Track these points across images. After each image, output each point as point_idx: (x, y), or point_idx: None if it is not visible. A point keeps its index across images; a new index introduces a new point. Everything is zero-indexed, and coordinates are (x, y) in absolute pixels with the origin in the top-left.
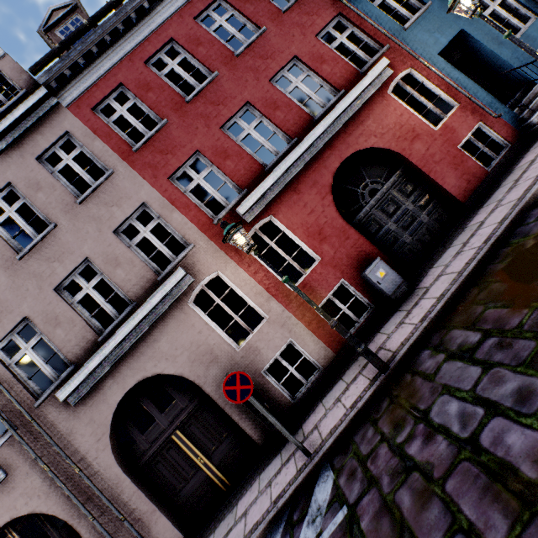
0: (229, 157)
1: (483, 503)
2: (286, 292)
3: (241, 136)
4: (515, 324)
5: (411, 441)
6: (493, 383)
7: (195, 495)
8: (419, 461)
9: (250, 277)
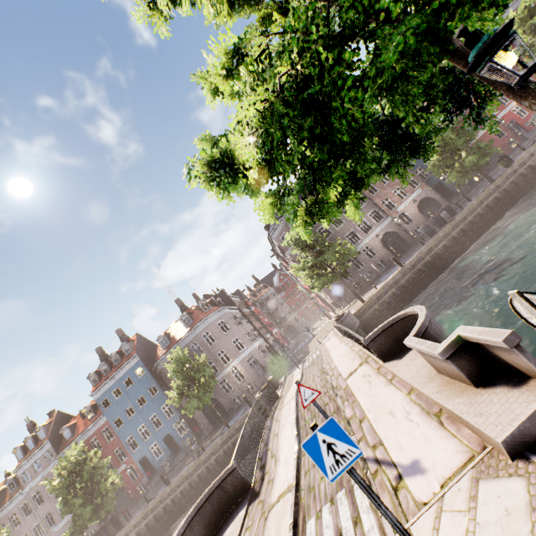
0: None
1: None
2: None
3: None
4: None
5: None
6: None
7: None
8: None
9: None
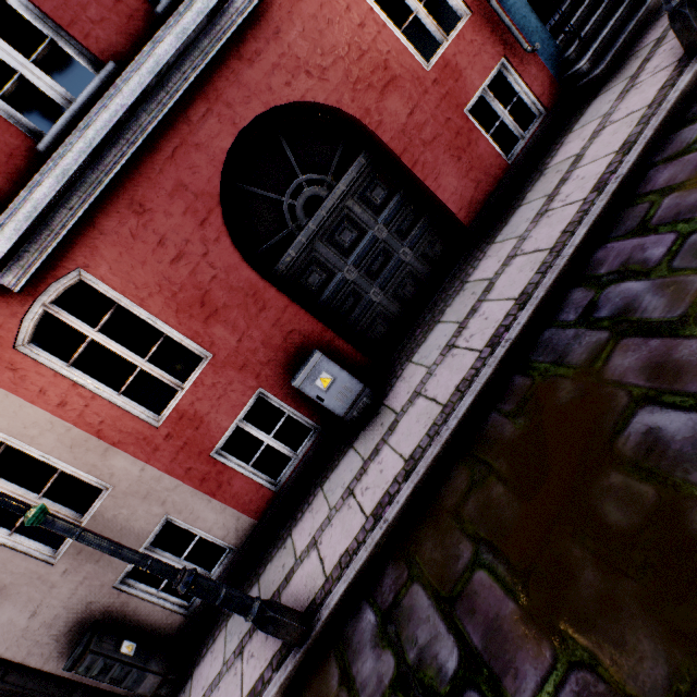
0: None
1: None
2: (143, 432)
3: None
4: (527, 689)
5: None
6: None
7: None
8: None
9: (50, 416)
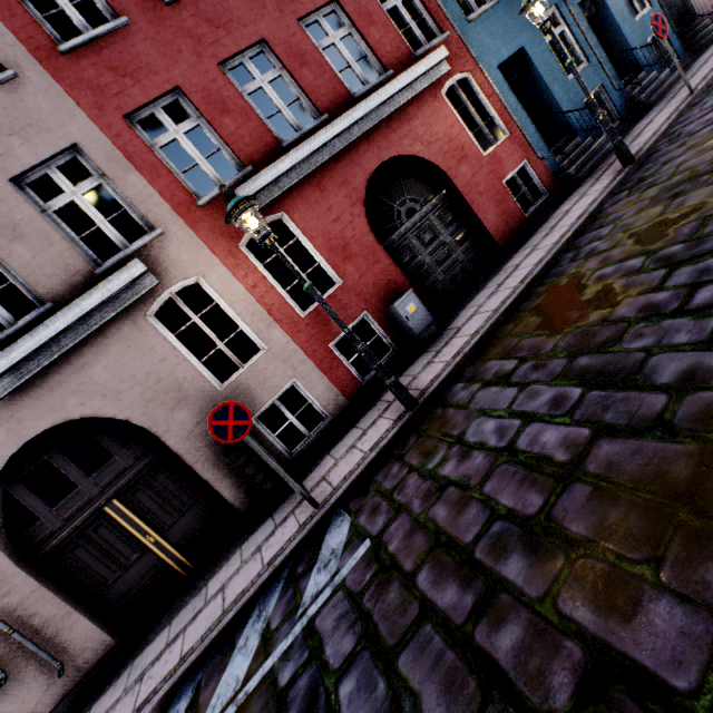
0: (228, 112)
1: (521, 491)
2: (294, 318)
3: (250, 88)
4: (550, 348)
5: (445, 464)
6: (530, 398)
7: (138, 587)
8: (455, 477)
9: (246, 292)
